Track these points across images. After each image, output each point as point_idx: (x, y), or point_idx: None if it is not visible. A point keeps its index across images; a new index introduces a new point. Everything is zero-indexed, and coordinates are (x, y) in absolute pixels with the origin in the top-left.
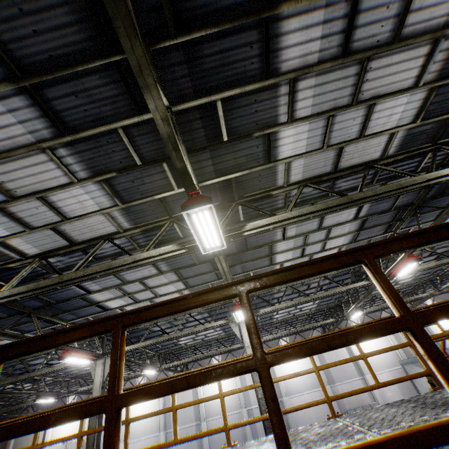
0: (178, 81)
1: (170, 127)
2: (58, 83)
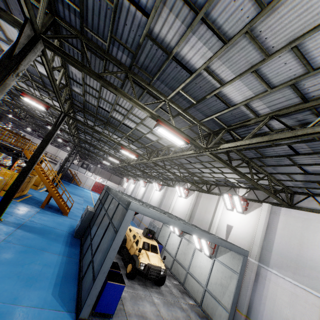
0: None
1: None
2: None
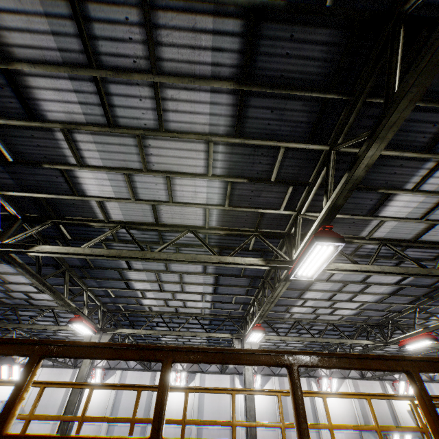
0: (358, 129)
1: (365, 172)
2: (268, 96)
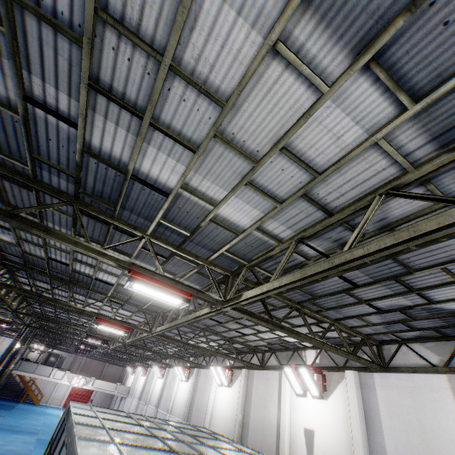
0: None
1: None
2: None
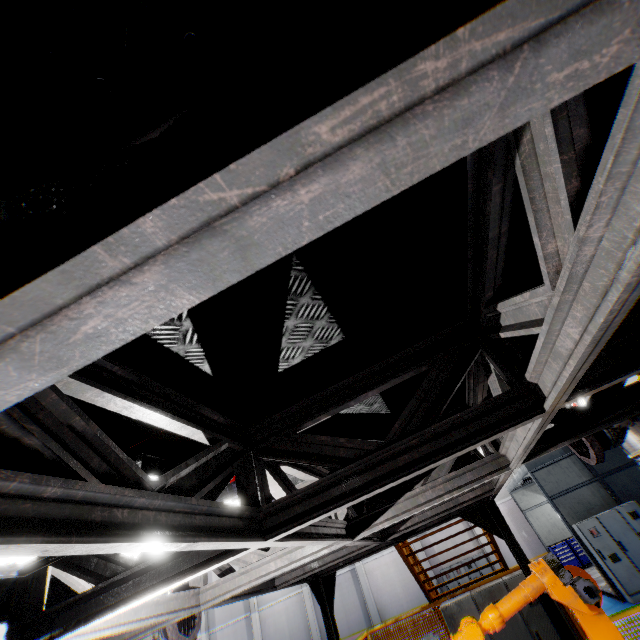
0: None
1: None
2: None
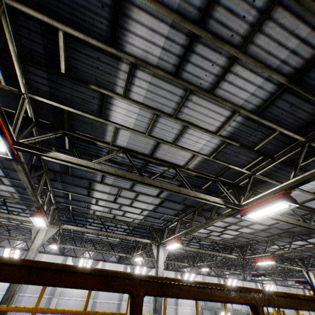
0: None
1: None
2: (296, 96)
